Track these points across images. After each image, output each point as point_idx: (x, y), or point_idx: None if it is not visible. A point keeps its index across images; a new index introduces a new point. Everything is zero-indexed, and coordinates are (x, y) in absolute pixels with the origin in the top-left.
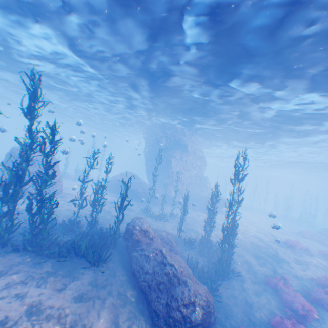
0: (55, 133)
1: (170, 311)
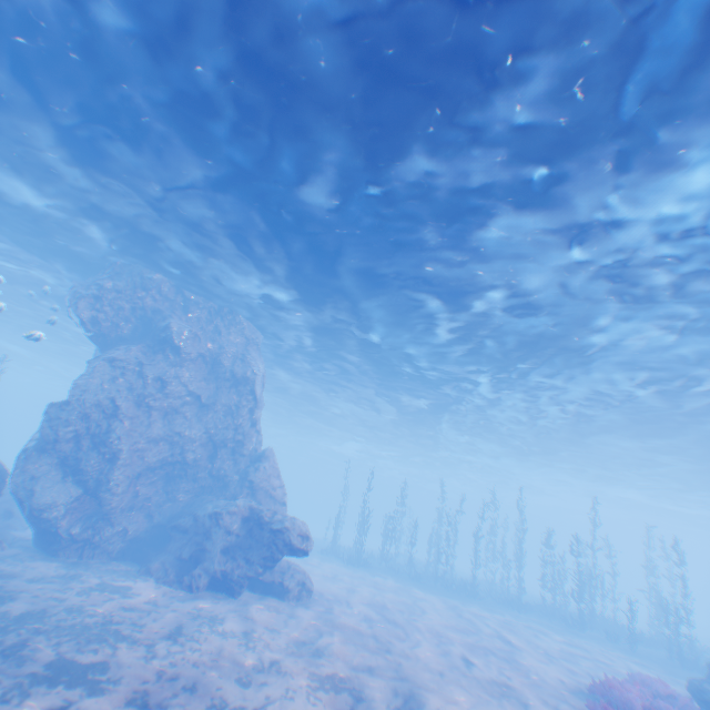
0: None
1: None
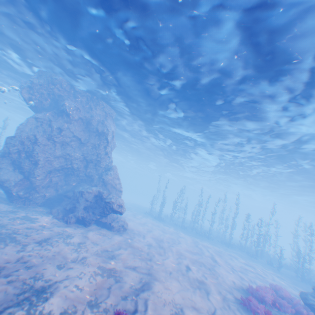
0: None
1: None
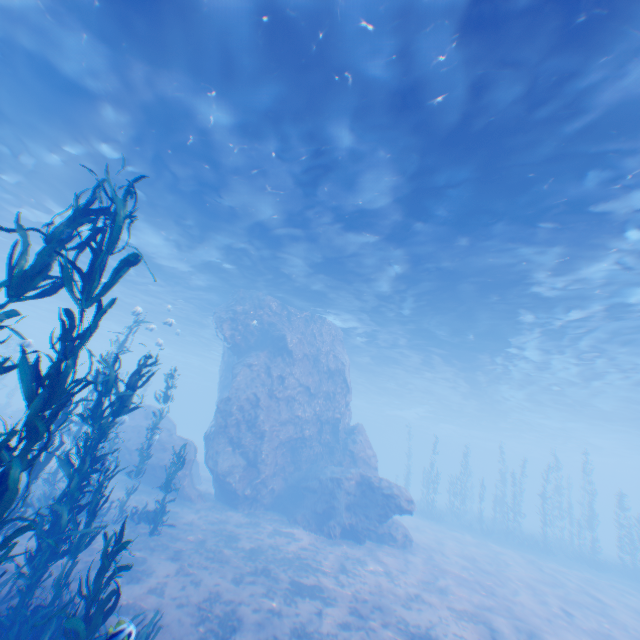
0: None
1: None
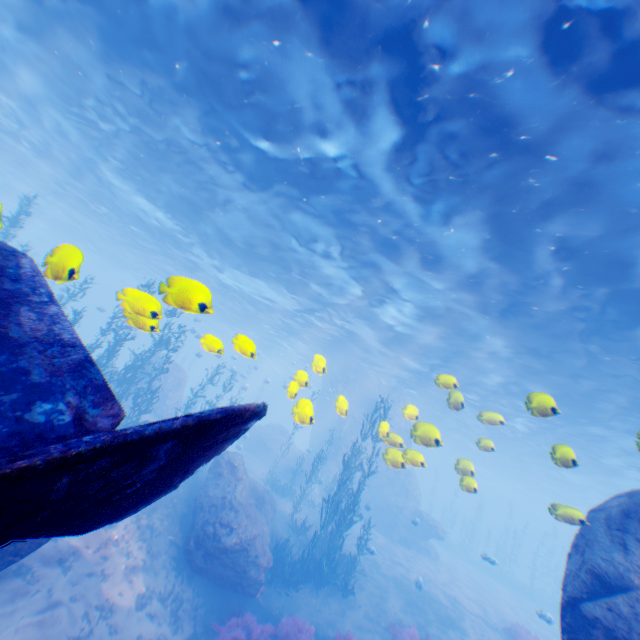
0: (183, 333)
1: (206, 525)
